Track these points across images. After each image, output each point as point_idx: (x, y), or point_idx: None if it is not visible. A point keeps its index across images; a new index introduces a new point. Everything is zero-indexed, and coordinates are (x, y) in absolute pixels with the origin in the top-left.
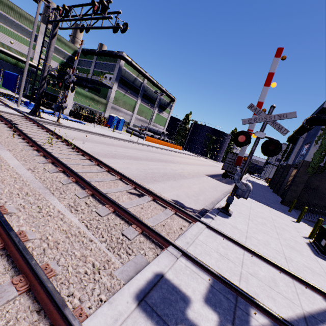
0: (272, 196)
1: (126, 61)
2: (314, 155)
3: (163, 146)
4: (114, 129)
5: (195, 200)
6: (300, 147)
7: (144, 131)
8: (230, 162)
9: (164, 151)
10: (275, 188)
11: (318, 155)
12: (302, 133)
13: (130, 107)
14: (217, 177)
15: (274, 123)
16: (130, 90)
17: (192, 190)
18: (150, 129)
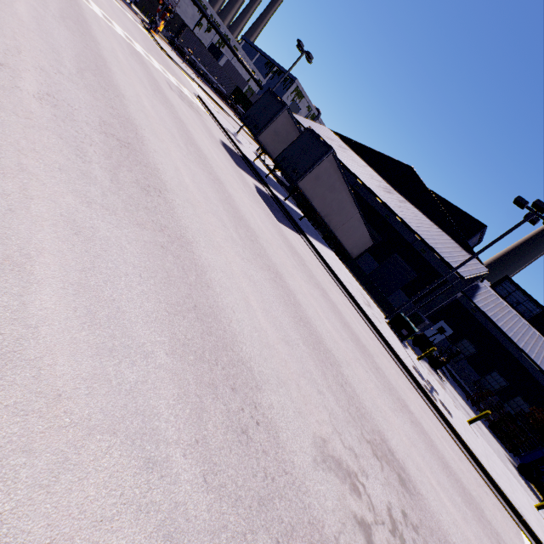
0: None
1: None
2: None
3: None
4: None
5: None
6: None
7: None
8: None
9: None
10: None
11: None
12: None
13: None
14: None
15: None
16: None
17: None
18: None
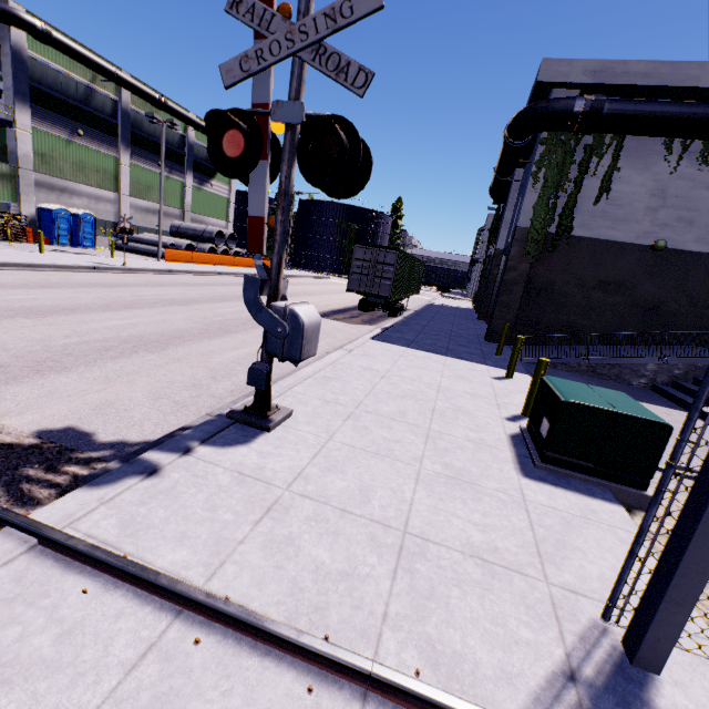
0: (471, 329)
1: (26, 29)
2: (535, 211)
3: (221, 269)
4: (41, 242)
5: (182, 403)
6: (515, 207)
7: (168, 238)
8: (363, 270)
9: (218, 278)
10: (481, 309)
11: (542, 209)
12: (511, 168)
13: (103, 177)
14: (346, 313)
15: (321, 53)
16: (84, 126)
17: (208, 369)
18: (184, 230)
